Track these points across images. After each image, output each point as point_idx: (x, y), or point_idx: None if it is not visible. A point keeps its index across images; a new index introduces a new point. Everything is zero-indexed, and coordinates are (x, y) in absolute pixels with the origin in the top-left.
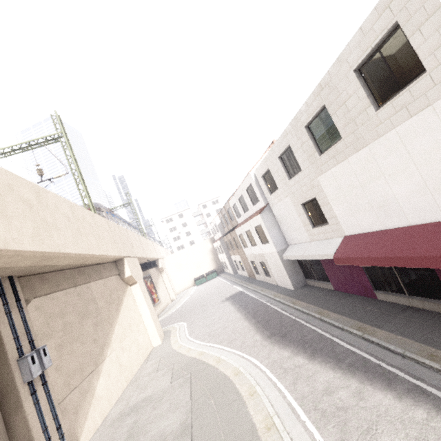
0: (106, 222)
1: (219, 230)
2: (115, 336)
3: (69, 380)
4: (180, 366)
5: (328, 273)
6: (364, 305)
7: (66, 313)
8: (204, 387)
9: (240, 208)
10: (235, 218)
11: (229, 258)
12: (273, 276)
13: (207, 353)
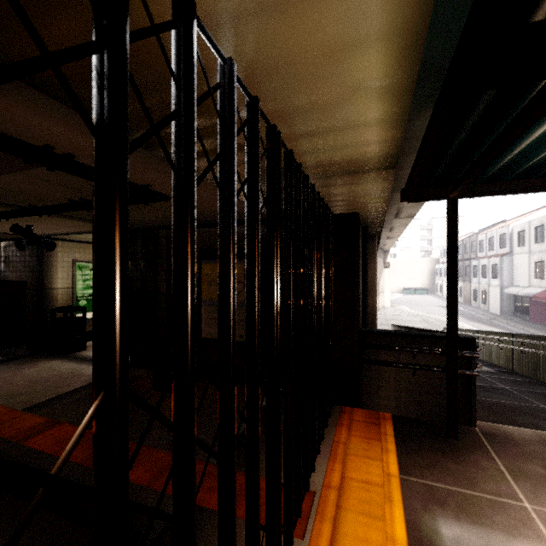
0: None
1: None
2: (379, 288)
3: None
4: (410, 314)
5: (530, 309)
6: (538, 326)
7: None
8: (429, 319)
9: (486, 245)
10: (476, 251)
11: None
12: (488, 304)
13: (428, 315)
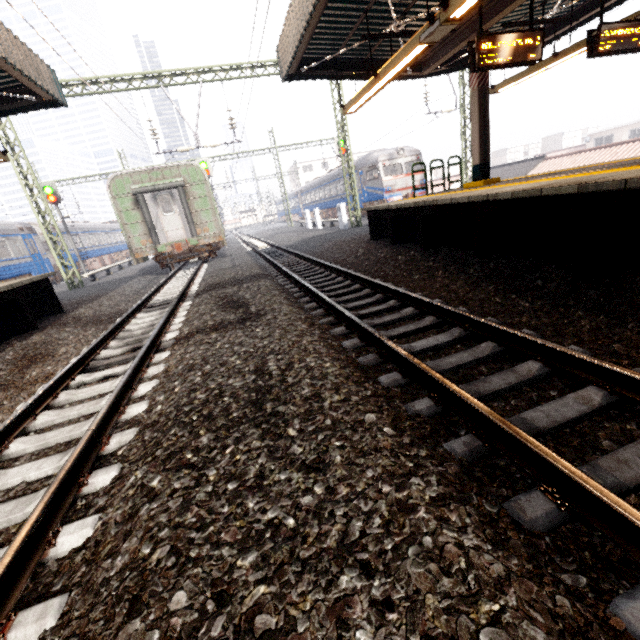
0: None
1: None
2: None
3: None
4: None
5: None
6: None
7: None
8: None
9: None
10: None
11: None
12: None
13: None
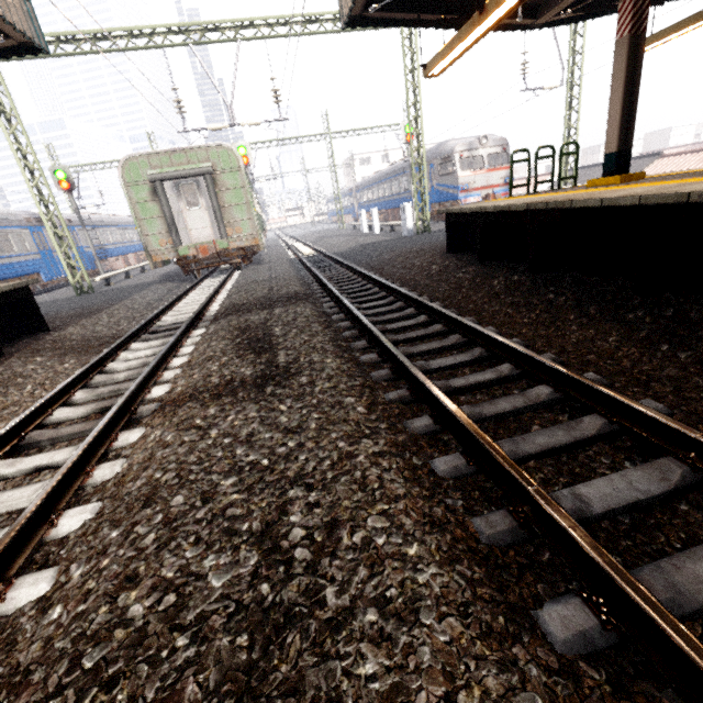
0: None
1: None
2: None
3: None
4: None
5: None
6: None
7: None
8: None
9: None
10: None
11: None
12: None
13: None
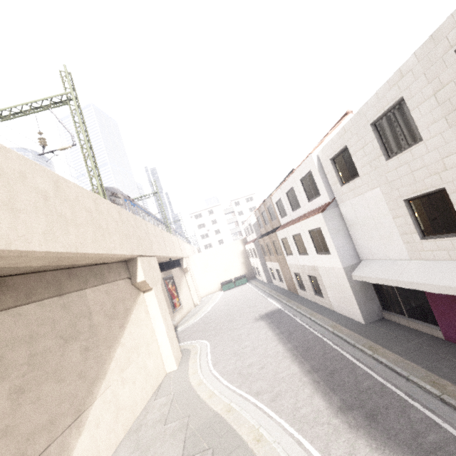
0: (116, 210)
1: (254, 231)
2: (114, 364)
3: (27, 448)
4: (197, 426)
5: (438, 313)
6: None
7: (38, 336)
8: None
9: (286, 205)
10: (277, 218)
11: (264, 264)
12: (328, 298)
13: (239, 411)
